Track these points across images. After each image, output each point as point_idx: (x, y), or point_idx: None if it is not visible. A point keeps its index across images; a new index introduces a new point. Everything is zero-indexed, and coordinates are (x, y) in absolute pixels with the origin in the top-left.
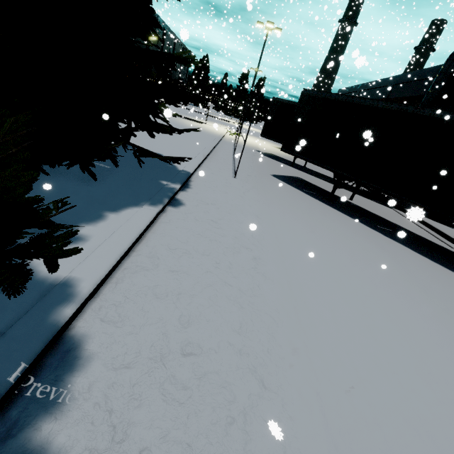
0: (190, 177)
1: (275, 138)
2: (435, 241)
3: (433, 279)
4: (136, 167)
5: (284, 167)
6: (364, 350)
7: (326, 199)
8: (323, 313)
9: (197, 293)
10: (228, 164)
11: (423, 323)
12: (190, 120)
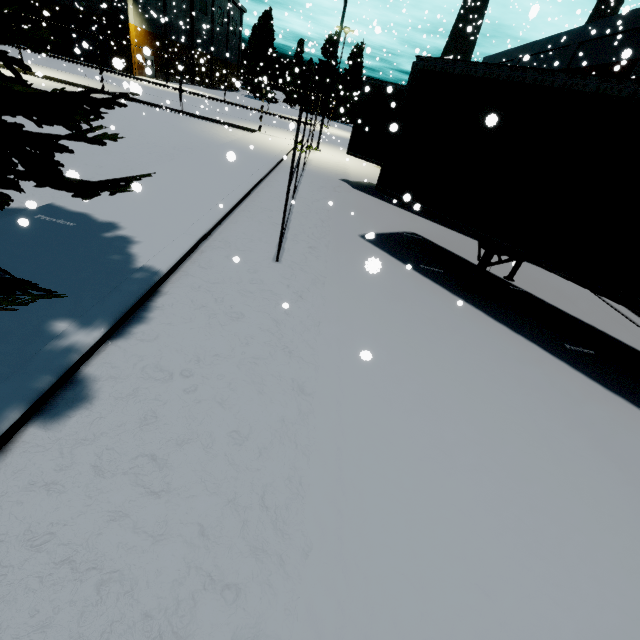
0: (163, 282)
1: (372, 157)
2: None
3: None
4: None
5: (389, 210)
6: None
7: (464, 289)
8: None
9: None
10: (274, 225)
11: None
12: (233, 128)
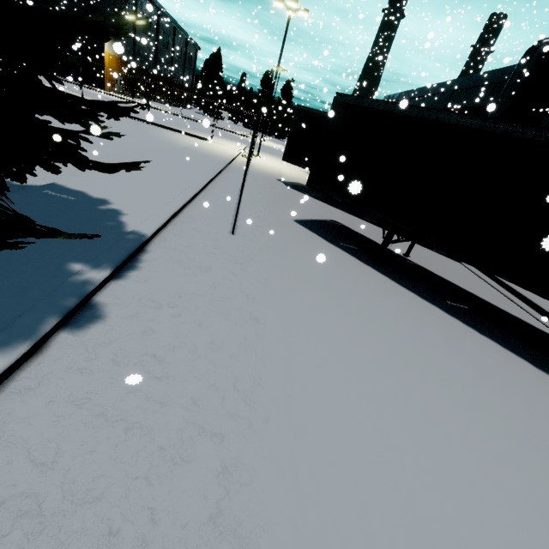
0: (147, 243)
1: (302, 163)
2: (526, 318)
3: (548, 415)
4: None
5: (315, 204)
6: None
7: (373, 260)
8: None
9: None
10: (228, 208)
11: None
12: (189, 136)
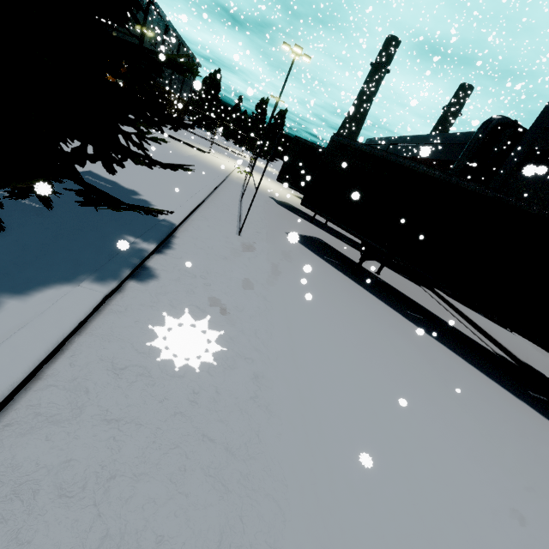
0: (175, 231)
1: (294, 186)
2: (466, 332)
3: (472, 391)
4: (89, 209)
5: (303, 222)
6: (408, 544)
7: (351, 272)
8: (351, 477)
9: (149, 468)
10: (232, 214)
11: (472, 471)
12: (189, 147)
